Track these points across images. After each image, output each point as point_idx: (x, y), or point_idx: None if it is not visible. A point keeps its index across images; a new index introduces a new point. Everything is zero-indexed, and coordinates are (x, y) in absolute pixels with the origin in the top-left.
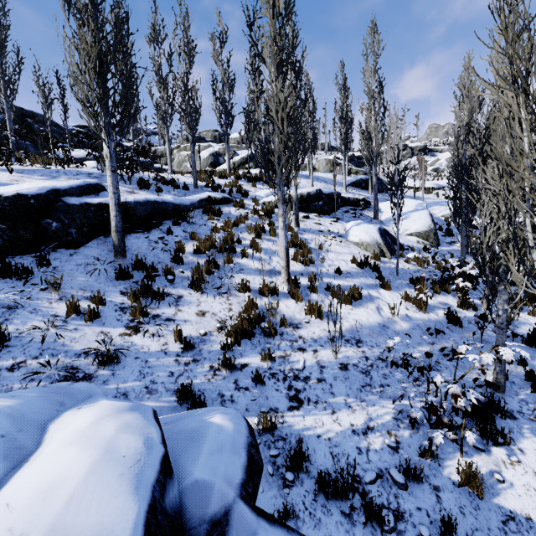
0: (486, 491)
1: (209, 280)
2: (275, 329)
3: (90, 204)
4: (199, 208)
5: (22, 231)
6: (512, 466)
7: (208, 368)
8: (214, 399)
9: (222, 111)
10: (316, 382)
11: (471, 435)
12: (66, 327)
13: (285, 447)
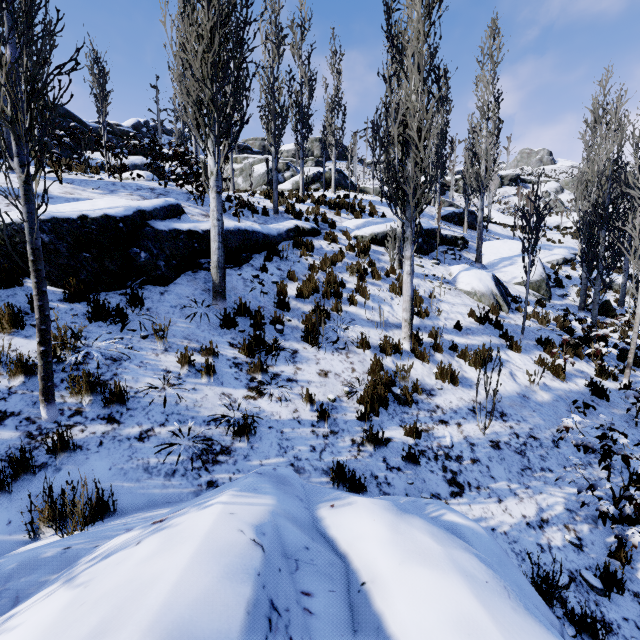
0: None
1: (321, 332)
2: (410, 396)
3: (179, 231)
4: (287, 239)
5: (107, 262)
6: None
7: (350, 443)
8: (368, 481)
9: (299, 119)
10: (470, 463)
11: None
12: (183, 386)
13: None
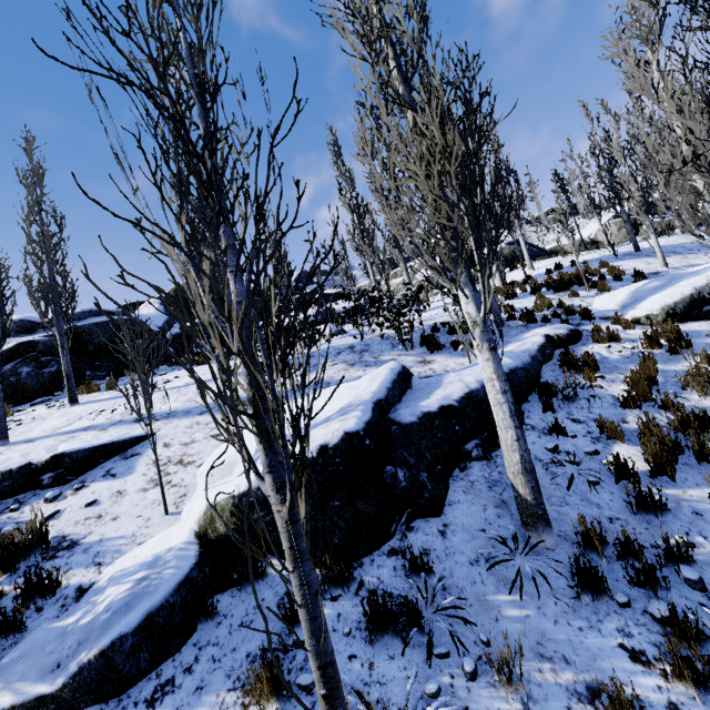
0: None
1: None
2: None
3: (430, 415)
4: (544, 361)
5: (361, 504)
6: None
7: None
8: None
9: None
10: None
11: None
12: None
13: None
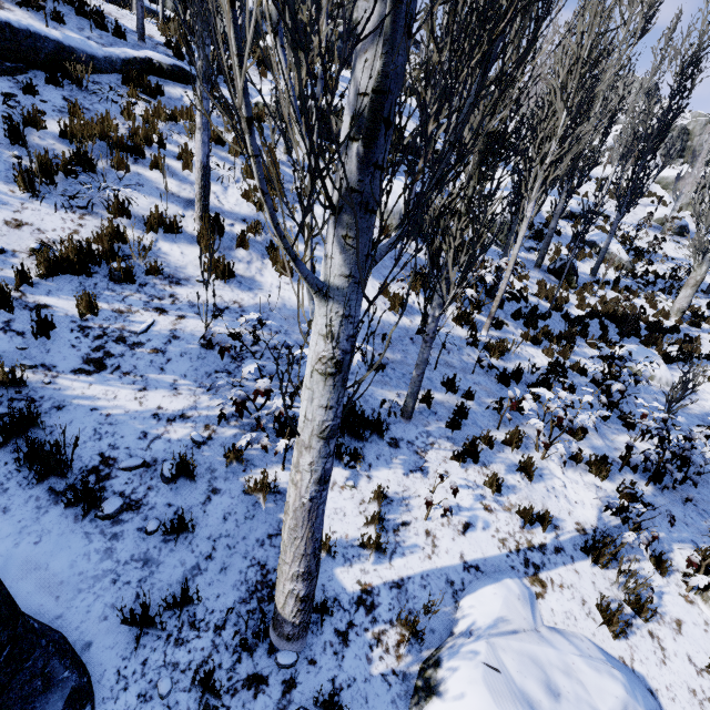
0: (280, 505)
1: (65, 184)
2: (130, 274)
3: None
4: (124, 73)
5: None
6: (342, 489)
7: None
8: None
9: None
10: (148, 351)
11: (284, 444)
12: None
13: (25, 410)
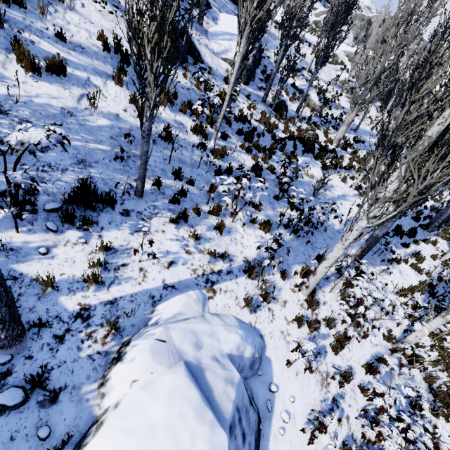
0: (12, 258)
1: None
2: None
3: None
4: None
5: None
6: (74, 245)
7: None
8: None
9: None
10: None
11: (3, 212)
12: None
13: None
